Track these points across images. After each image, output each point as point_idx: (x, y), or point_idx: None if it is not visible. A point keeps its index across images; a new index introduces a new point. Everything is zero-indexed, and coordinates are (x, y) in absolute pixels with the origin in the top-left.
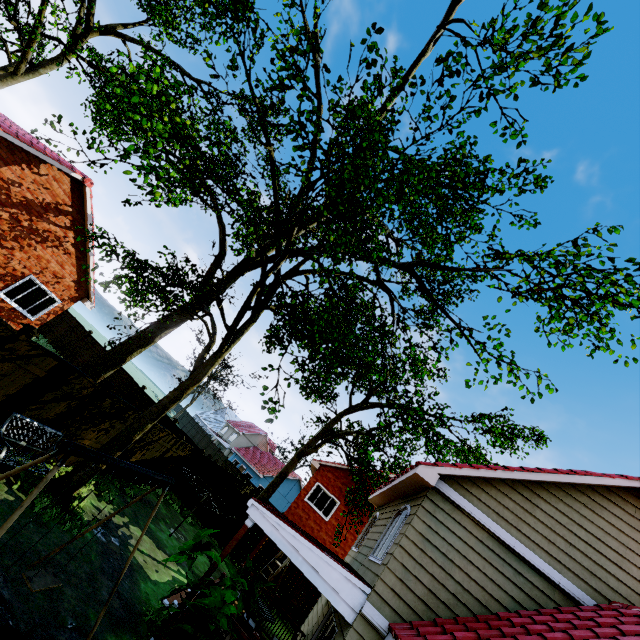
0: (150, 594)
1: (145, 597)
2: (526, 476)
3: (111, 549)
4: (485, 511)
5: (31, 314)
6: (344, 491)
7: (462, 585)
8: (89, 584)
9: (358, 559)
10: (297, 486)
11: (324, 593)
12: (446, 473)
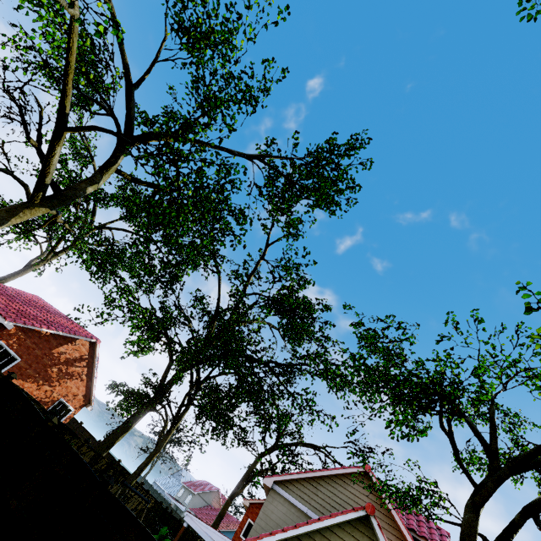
0: None
1: None
2: (312, 474)
3: None
4: (295, 497)
5: None
6: None
7: None
8: None
9: None
10: None
11: None
12: (276, 480)
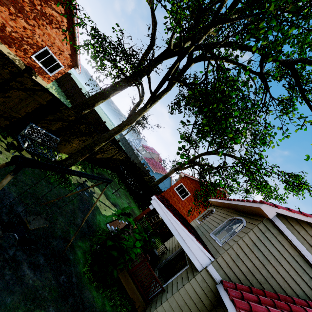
0: (101, 221)
1: (98, 222)
2: None
3: (84, 198)
4: (301, 241)
5: (49, 72)
6: (193, 190)
7: (271, 274)
8: (71, 215)
9: (201, 229)
10: (169, 179)
11: (187, 253)
12: (282, 213)
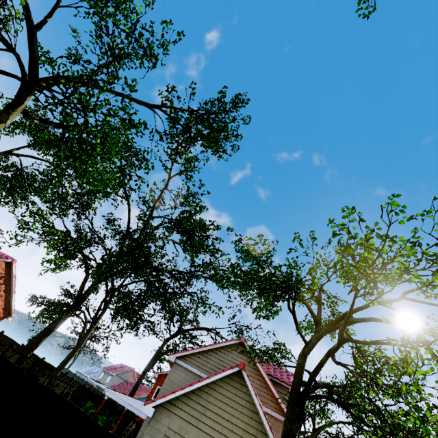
0: None
1: None
2: (204, 349)
3: None
4: (192, 365)
5: None
6: None
7: None
8: None
9: None
10: None
11: (135, 412)
12: (178, 356)
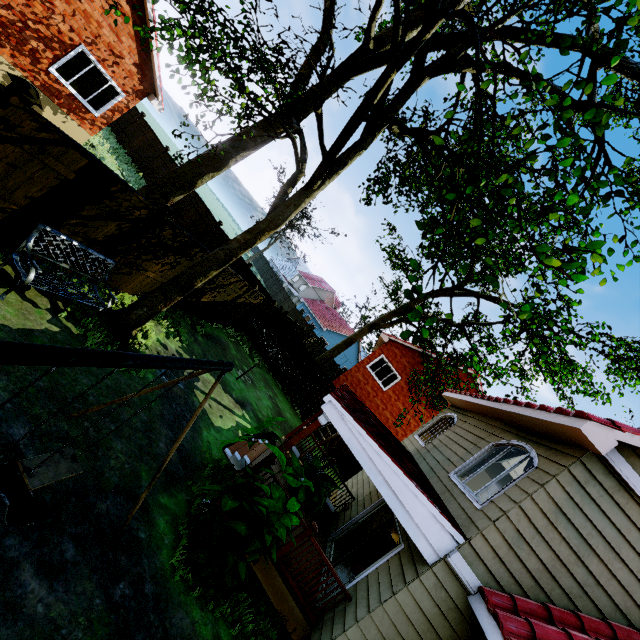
0: (212, 443)
1: (206, 446)
2: None
3: (175, 393)
4: None
5: (93, 107)
6: (408, 370)
7: (596, 579)
8: (145, 435)
9: (428, 461)
10: (355, 345)
11: (403, 523)
12: (631, 443)
